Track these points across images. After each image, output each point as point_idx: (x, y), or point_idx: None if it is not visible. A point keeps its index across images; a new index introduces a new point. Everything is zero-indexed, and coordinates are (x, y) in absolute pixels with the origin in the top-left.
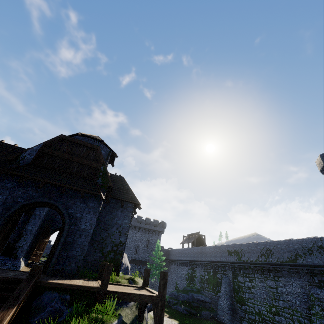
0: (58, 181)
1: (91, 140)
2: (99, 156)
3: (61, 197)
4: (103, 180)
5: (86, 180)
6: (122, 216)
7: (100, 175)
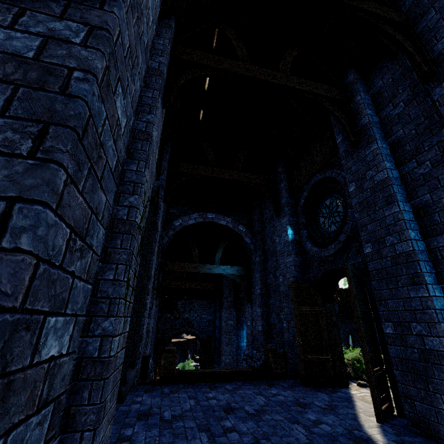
0: None
1: None
2: None
3: None
4: None
5: None
6: None
7: None
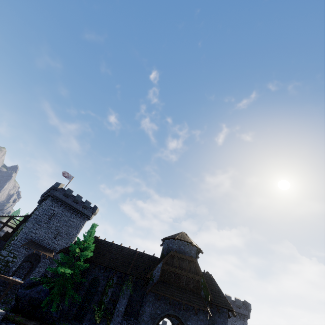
0: (179, 297)
1: (183, 243)
2: (198, 268)
3: (180, 309)
4: (205, 293)
5: (194, 294)
6: (220, 322)
7: (202, 288)
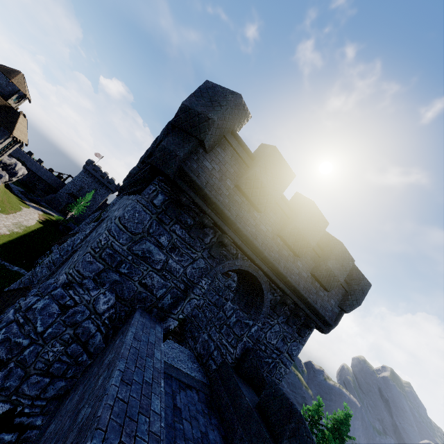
0: None
1: (2, 75)
2: None
3: None
4: None
5: None
6: None
7: None
